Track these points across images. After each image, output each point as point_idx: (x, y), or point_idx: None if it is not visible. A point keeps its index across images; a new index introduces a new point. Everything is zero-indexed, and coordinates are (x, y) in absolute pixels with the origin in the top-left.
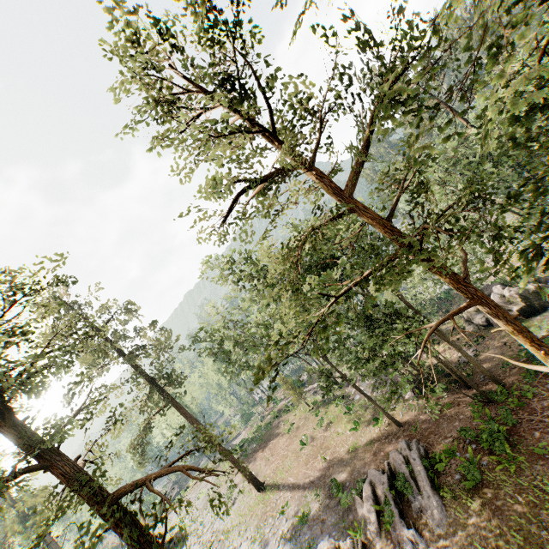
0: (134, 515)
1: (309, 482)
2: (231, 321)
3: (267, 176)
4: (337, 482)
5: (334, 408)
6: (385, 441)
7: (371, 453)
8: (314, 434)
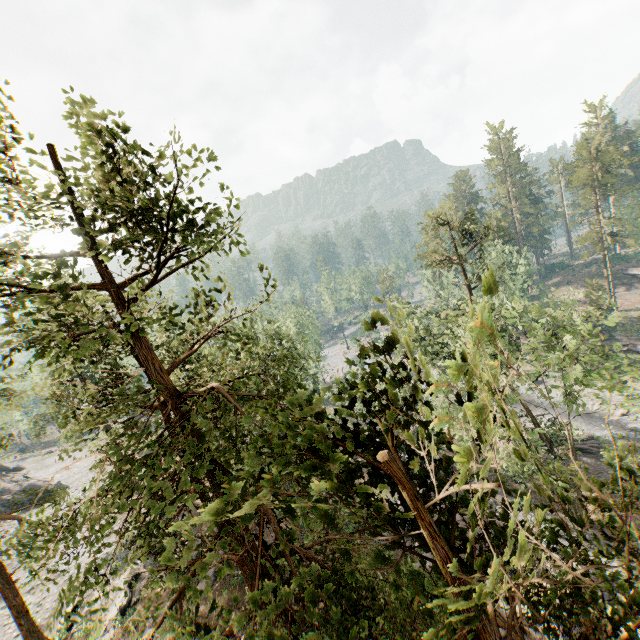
0: None
1: None
2: None
3: None
4: None
5: None
6: None
7: None
8: None
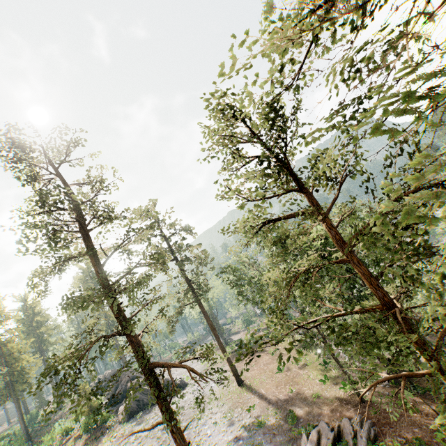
0: (158, 382)
1: (274, 400)
2: (252, 257)
3: (287, 216)
4: (294, 414)
5: (313, 354)
6: (344, 405)
7: (329, 408)
8: (290, 366)
